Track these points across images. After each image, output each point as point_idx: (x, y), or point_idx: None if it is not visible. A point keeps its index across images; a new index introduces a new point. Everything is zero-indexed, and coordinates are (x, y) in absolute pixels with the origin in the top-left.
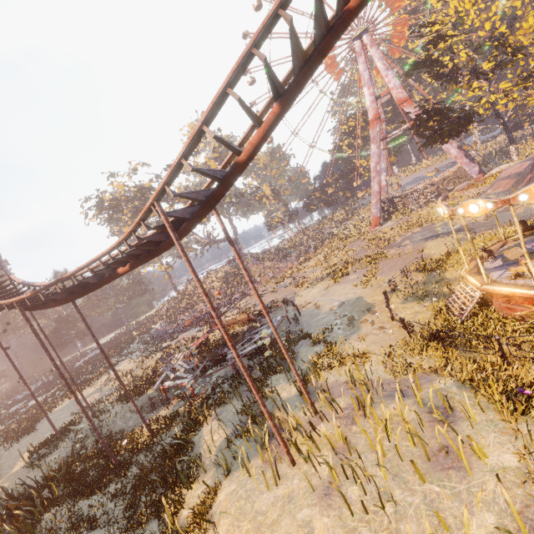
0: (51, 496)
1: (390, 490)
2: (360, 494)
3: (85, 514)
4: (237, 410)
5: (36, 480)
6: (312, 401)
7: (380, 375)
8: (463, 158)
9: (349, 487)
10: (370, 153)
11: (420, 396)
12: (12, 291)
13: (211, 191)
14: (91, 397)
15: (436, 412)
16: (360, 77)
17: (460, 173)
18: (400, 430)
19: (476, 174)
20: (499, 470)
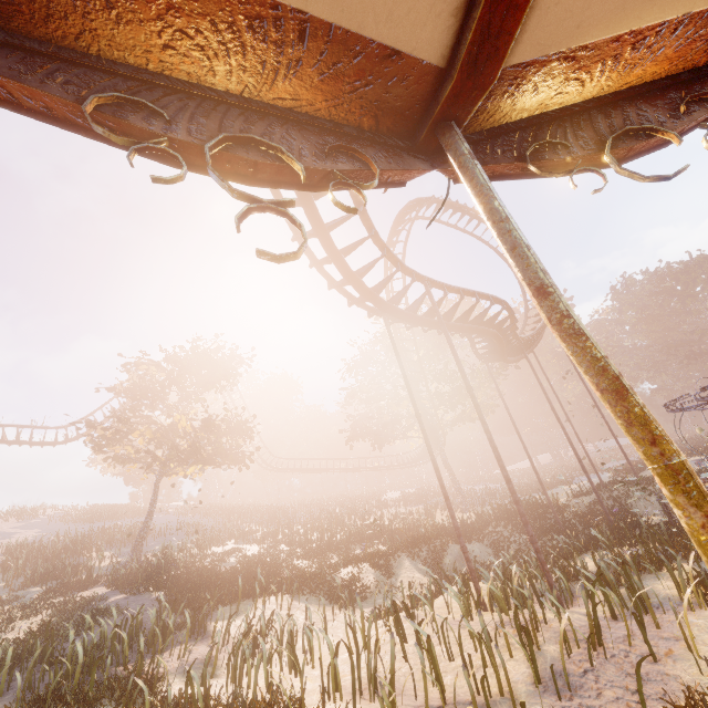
0: (516, 516)
1: (382, 648)
2: (393, 630)
3: (501, 537)
4: (613, 551)
5: (533, 502)
6: (551, 582)
7: (697, 687)
8: None
9: (405, 624)
10: None
11: (526, 703)
12: (532, 339)
13: (398, 294)
14: (707, 464)
15: (462, 707)
16: None
17: None
18: (461, 671)
19: None
20: (316, 703)
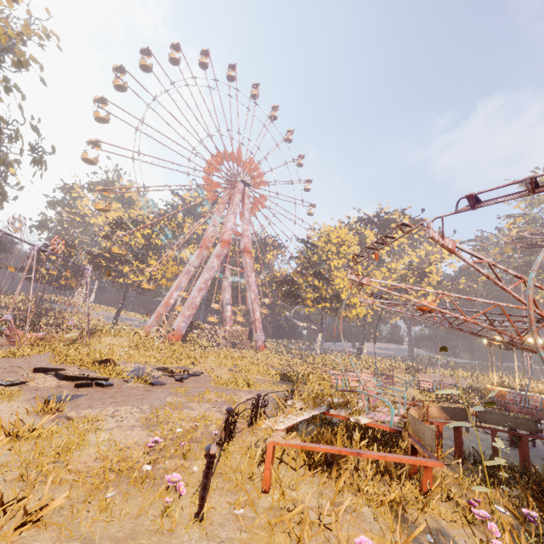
0: None
1: None
2: None
3: None
4: None
5: None
6: None
7: None
8: (261, 324)
9: None
10: (211, 264)
11: None
12: None
13: None
14: None
15: None
16: (233, 205)
17: (244, 334)
18: None
19: (262, 342)
20: None
